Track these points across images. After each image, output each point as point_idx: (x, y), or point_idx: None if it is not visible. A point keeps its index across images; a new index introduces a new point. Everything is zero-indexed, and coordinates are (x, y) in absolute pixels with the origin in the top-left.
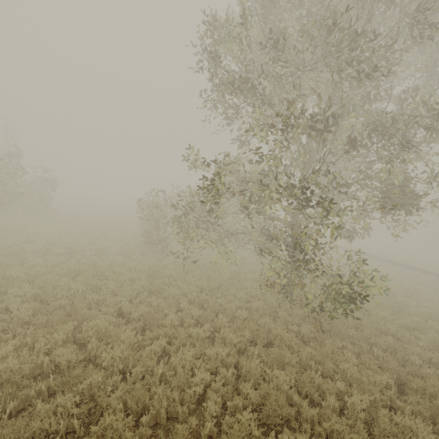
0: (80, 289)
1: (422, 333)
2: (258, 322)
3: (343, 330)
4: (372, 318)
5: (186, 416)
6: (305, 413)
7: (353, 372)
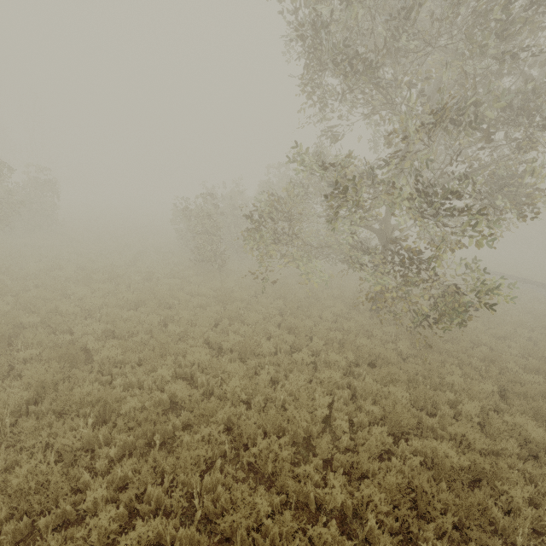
0: (155, 321)
1: (513, 341)
2: (357, 342)
3: (441, 344)
4: (465, 330)
5: (318, 434)
6: (427, 421)
7: (459, 383)
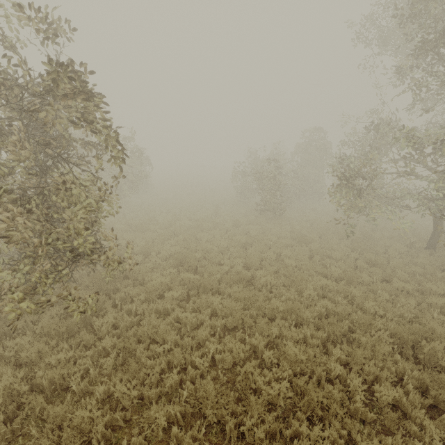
0: (273, 257)
1: None
2: (438, 275)
3: None
4: None
5: None
6: None
7: None
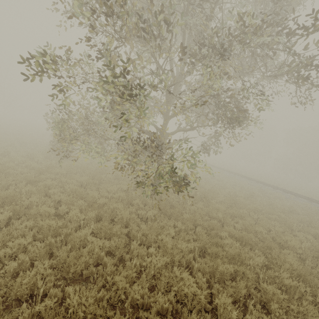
0: None
1: (243, 219)
2: (111, 206)
3: (179, 214)
4: (209, 208)
5: None
6: (102, 270)
7: (168, 242)
